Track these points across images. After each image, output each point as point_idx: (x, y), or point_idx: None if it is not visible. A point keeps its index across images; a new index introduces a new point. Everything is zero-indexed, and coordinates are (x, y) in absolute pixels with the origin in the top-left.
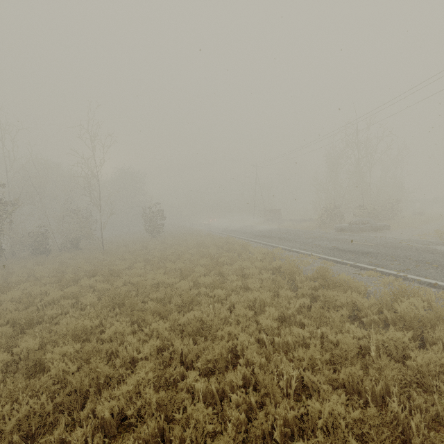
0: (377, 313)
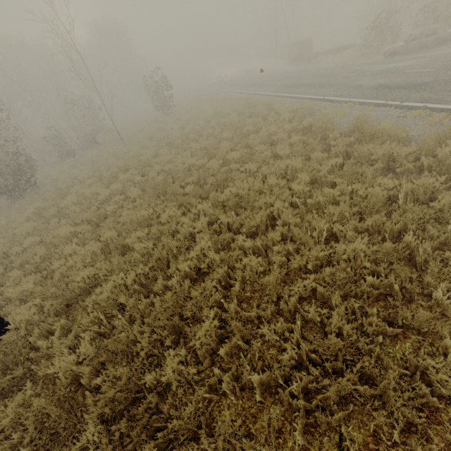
0: (414, 160)
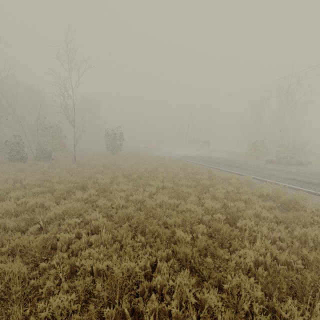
0: None
